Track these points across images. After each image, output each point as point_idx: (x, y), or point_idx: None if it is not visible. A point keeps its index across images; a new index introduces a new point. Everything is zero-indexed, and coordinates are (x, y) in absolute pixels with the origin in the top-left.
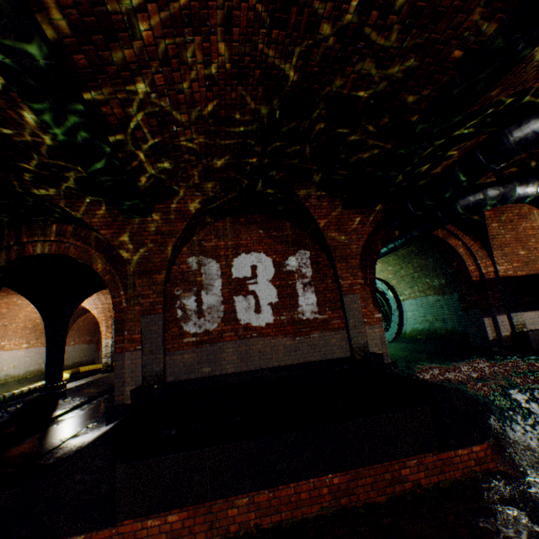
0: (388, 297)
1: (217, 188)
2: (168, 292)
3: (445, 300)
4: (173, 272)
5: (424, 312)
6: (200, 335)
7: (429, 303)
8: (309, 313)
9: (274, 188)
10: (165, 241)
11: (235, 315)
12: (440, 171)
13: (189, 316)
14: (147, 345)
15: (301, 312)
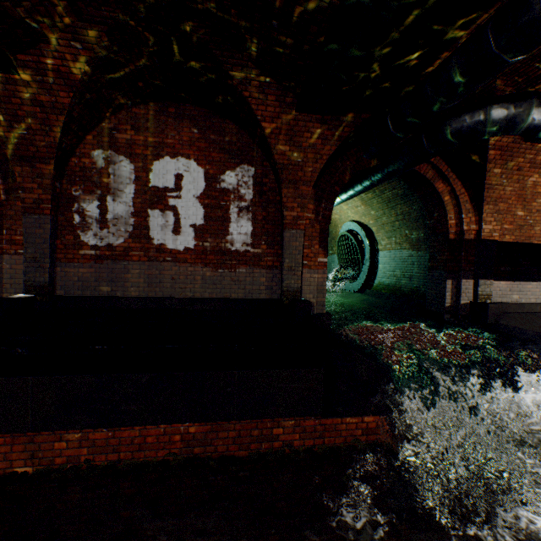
0: (364, 245)
1: (105, 40)
2: (64, 191)
3: (418, 256)
4: (71, 166)
5: (394, 267)
6: (100, 249)
7: (402, 258)
8: (240, 244)
9: (198, 58)
10: (48, 117)
11: (147, 232)
12: (436, 66)
13: (88, 224)
14: (30, 251)
15: (230, 242)
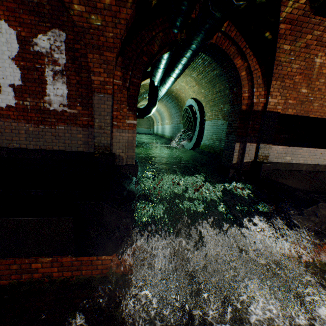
0: (197, 116)
1: None
2: None
3: (226, 125)
4: None
5: (212, 132)
6: None
7: (217, 126)
8: (57, 105)
9: None
10: None
11: None
12: None
13: None
14: None
15: (48, 102)
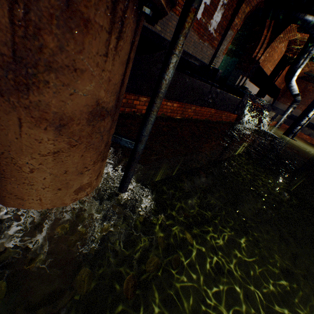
0: None
1: None
2: None
3: (226, 59)
4: None
5: None
6: None
7: None
8: (212, 28)
9: None
10: None
11: None
12: None
13: None
14: None
15: (210, 24)
